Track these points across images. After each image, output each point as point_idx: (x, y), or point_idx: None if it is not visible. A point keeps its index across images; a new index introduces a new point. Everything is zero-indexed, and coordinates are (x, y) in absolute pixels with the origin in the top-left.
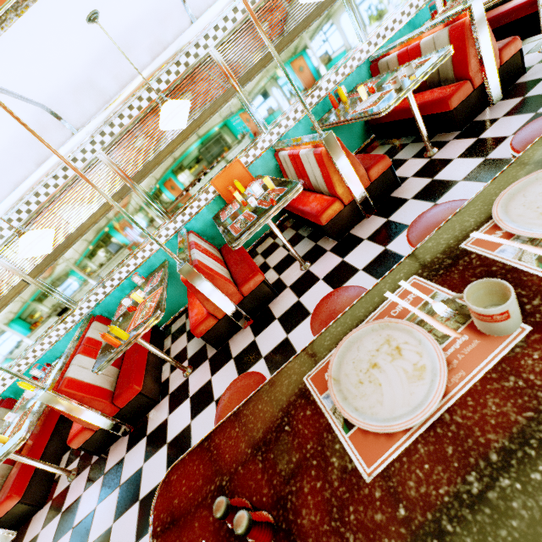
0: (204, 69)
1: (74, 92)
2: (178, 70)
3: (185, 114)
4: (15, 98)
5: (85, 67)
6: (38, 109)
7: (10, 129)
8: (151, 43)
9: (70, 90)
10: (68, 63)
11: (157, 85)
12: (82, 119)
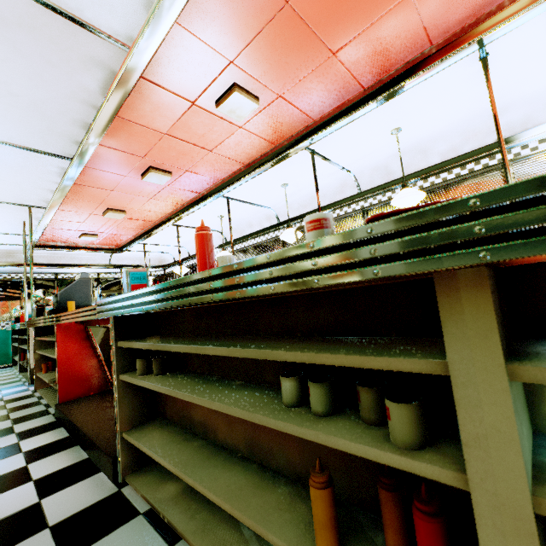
0: (485, 176)
1: (373, 170)
2: (459, 173)
3: (413, 200)
4: (333, 165)
5: (387, 157)
6: (347, 174)
7: (328, 180)
8: (447, 150)
9: (371, 168)
10: (373, 153)
11: (433, 179)
12: (368, 186)
